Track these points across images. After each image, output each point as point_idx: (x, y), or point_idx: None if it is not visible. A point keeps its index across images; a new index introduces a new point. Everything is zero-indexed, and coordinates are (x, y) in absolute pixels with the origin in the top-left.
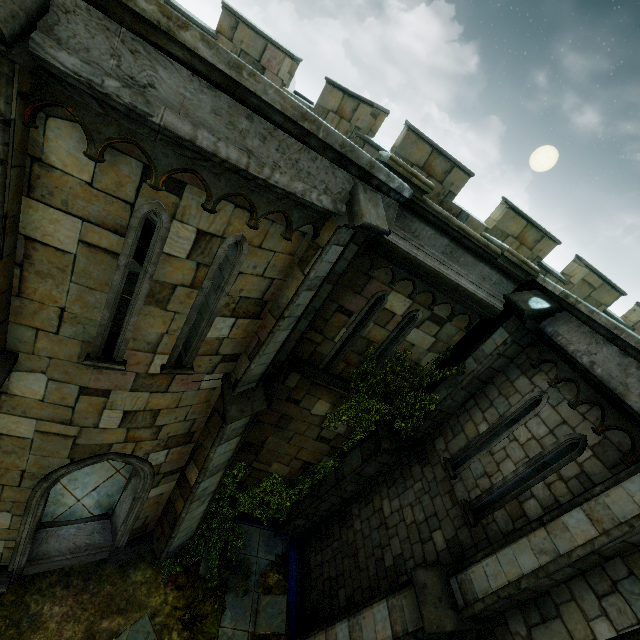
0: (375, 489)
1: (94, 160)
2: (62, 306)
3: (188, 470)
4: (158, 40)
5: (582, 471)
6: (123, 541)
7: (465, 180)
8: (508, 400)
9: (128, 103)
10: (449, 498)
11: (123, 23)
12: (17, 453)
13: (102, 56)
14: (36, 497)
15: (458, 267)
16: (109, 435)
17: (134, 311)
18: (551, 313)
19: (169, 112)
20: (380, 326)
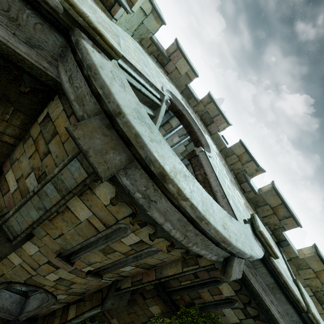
0: None
1: (112, 205)
2: (63, 232)
3: (71, 307)
4: (169, 195)
5: None
6: (22, 318)
7: (295, 226)
8: None
9: (140, 203)
10: None
11: (157, 184)
12: (6, 266)
13: (140, 184)
14: (0, 287)
15: (273, 297)
16: (47, 281)
17: (91, 251)
18: None
19: (157, 212)
20: (210, 293)
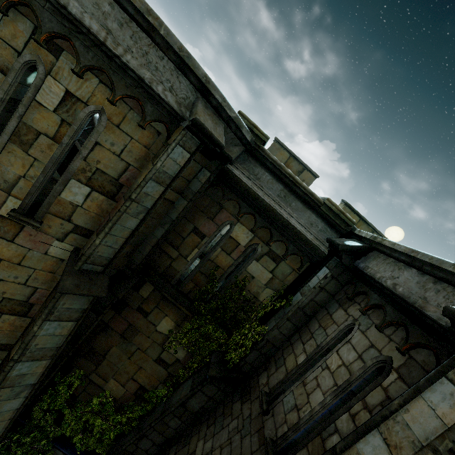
0: (196, 429)
1: None
2: None
3: (14, 348)
4: None
5: (387, 397)
6: None
7: (313, 179)
8: (326, 331)
9: None
10: (257, 437)
11: None
12: None
13: None
14: None
15: (290, 210)
16: None
17: None
18: (363, 251)
19: None
20: (226, 253)
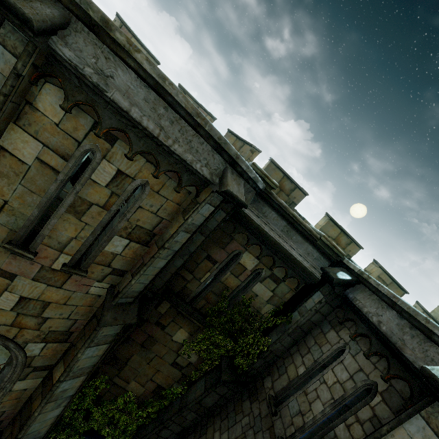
0: (210, 421)
1: (64, 110)
2: (6, 200)
3: (56, 368)
4: (122, 55)
5: (374, 414)
6: None
7: (303, 197)
8: (321, 348)
9: (95, 82)
10: (269, 434)
11: (105, 42)
12: None
13: (88, 56)
14: None
15: (291, 242)
16: (0, 315)
17: (57, 215)
18: (352, 283)
19: (118, 93)
20: (235, 276)
